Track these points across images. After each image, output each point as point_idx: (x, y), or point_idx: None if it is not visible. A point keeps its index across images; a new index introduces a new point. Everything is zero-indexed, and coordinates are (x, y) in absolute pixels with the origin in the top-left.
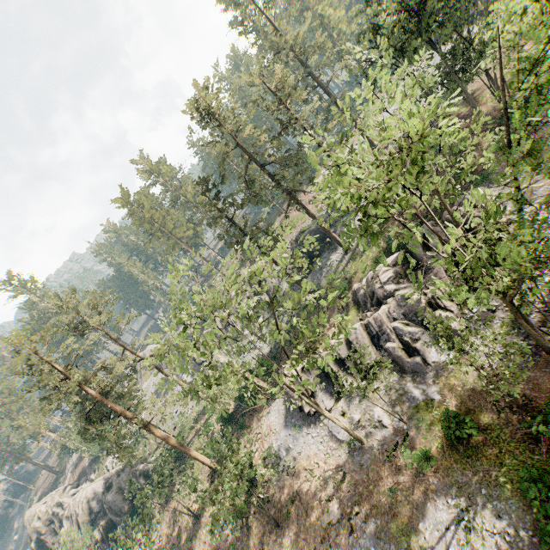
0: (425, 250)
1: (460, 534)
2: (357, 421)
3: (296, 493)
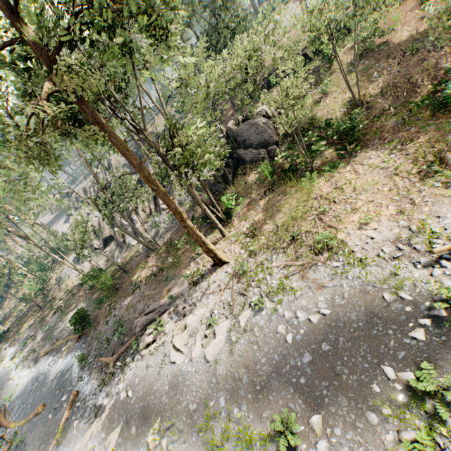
0: None
1: None
2: (92, 266)
3: (56, 295)
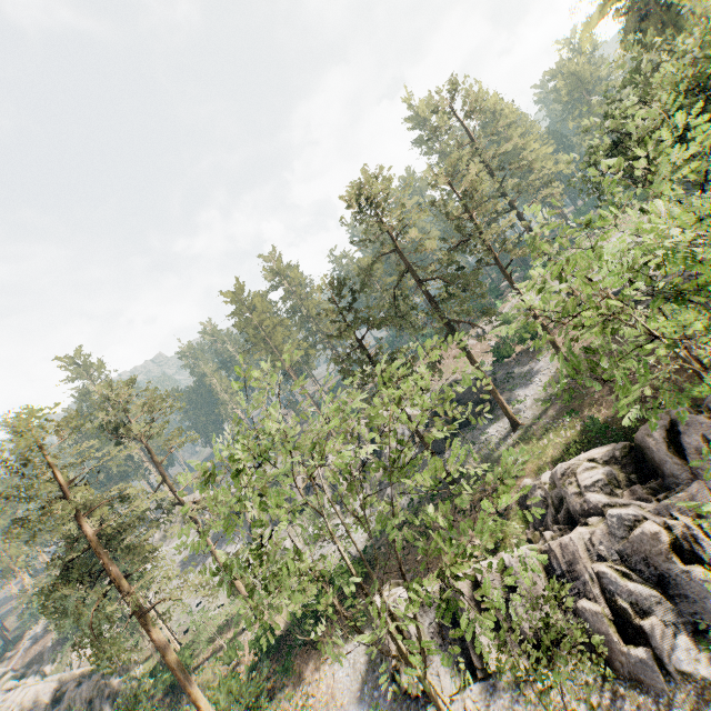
0: (672, 449)
1: None
2: None
3: None
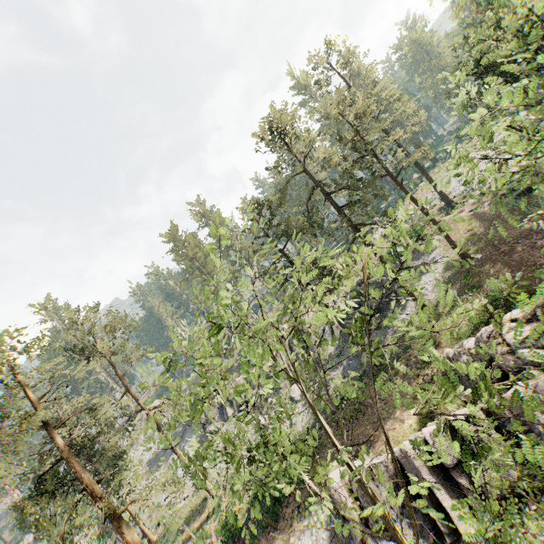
0: None
1: None
2: None
3: None
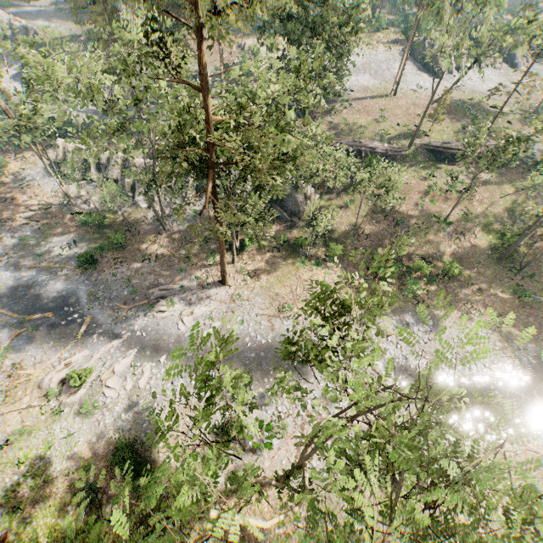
0: None
1: (64, 246)
2: (81, 195)
3: (19, 198)
